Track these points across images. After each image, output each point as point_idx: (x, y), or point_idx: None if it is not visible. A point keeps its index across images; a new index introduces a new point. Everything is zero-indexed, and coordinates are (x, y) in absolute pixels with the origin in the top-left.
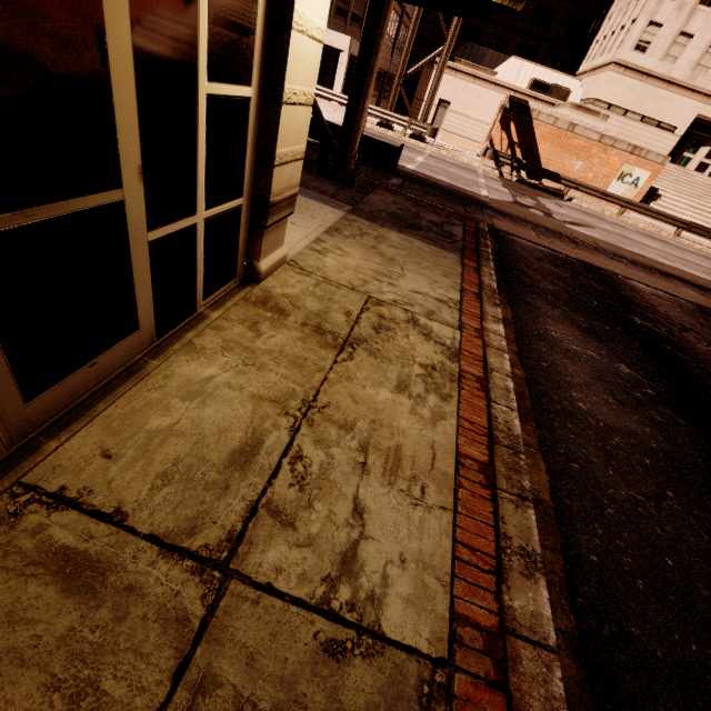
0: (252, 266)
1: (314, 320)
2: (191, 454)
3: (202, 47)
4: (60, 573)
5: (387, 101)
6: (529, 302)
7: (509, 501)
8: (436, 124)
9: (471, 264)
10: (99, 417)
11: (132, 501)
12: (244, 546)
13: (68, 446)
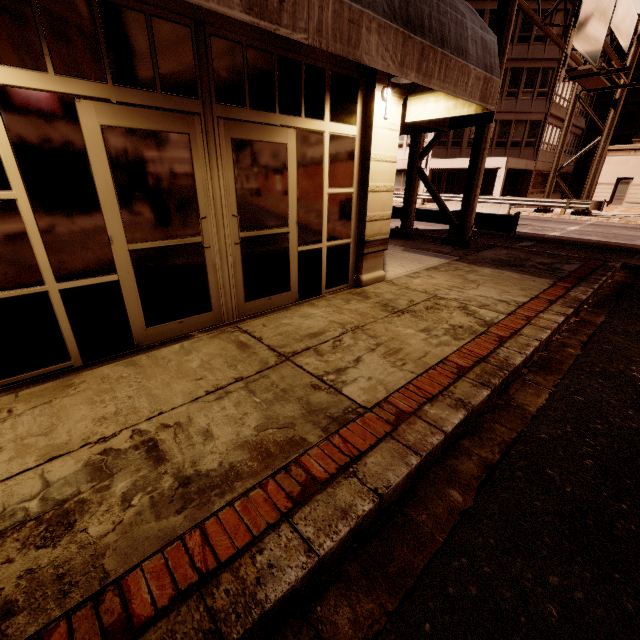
0: (358, 277)
1: (385, 302)
2: (293, 331)
3: (326, 177)
4: (238, 345)
5: (558, 194)
6: (634, 313)
7: (469, 383)
8: (616, 200)
9: (564, 285)
10: (267, 317)
11: (266, 337)
12: (298, 355)
13: (254, 321)
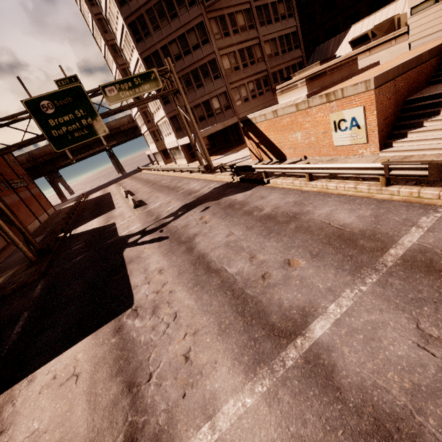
0: None
1: None
2: None
3: None
4: None
5: None
6: None
7: None
8: None
9: None
10: None
11: None
12: None
13: None
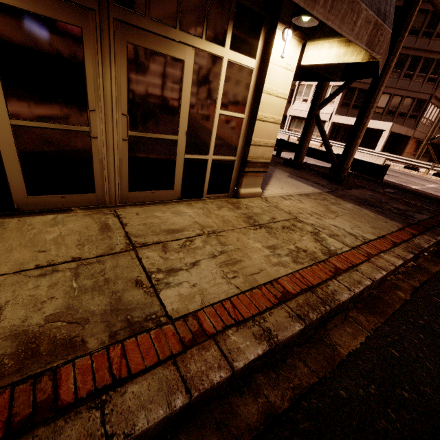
0: (237, 190)
1: (251, 214)
2: (157, 224)
3: (219, 99)
4: (102, 226)
5: (426, 158)
6: None
7: (286, 312)
8: None
9: (411, 231)
10: (145, 207)
11: (131, 224)
12: (146, 247)
13: (131, 209)
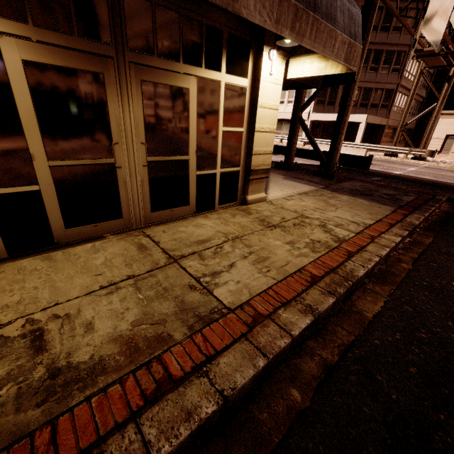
0: (245, 197)
1: (263, 217)
2: (185, 237)
3: (221, 117)
4: (139, 247)
5: (402, 144)
6: None
7: (319, 290)
8: (444, 150)
9: (402, 212)
10: (168, 225)
11: (163, 241)
12: (185, 258)
13: (156, 228)
